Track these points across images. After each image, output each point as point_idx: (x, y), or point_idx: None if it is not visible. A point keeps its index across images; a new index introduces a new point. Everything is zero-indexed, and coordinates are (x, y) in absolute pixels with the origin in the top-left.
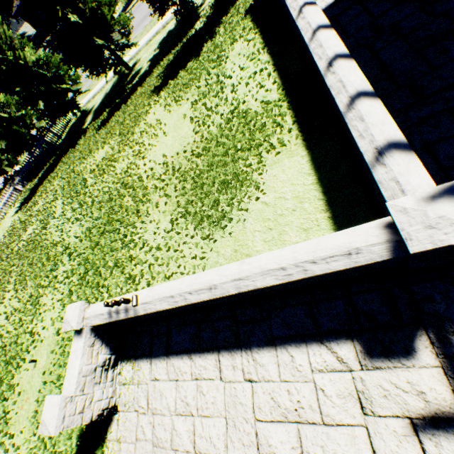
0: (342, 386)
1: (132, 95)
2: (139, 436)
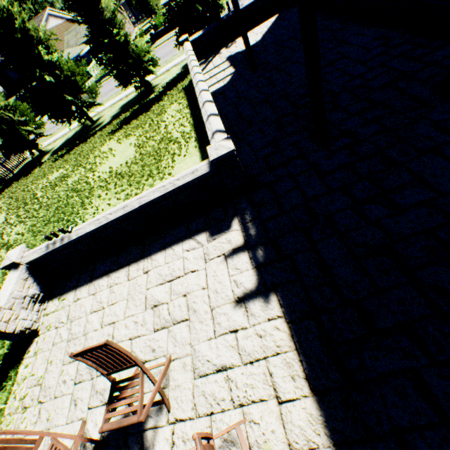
0: (197, 254)
1: (92, 137)
2: (56, 342)
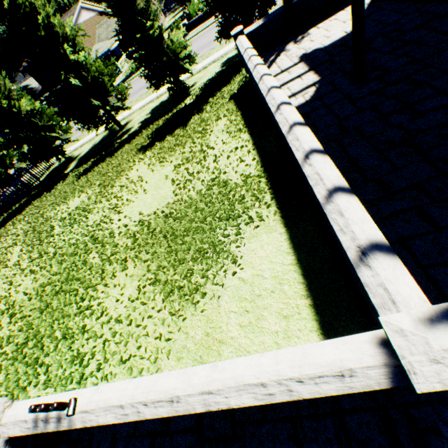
0: None
1: (119, 149)
2: None
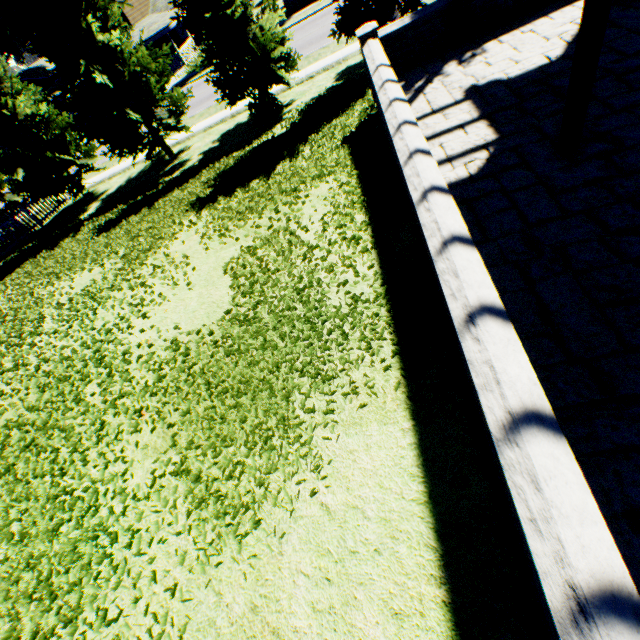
0: None
1: (163, 196)
2: None
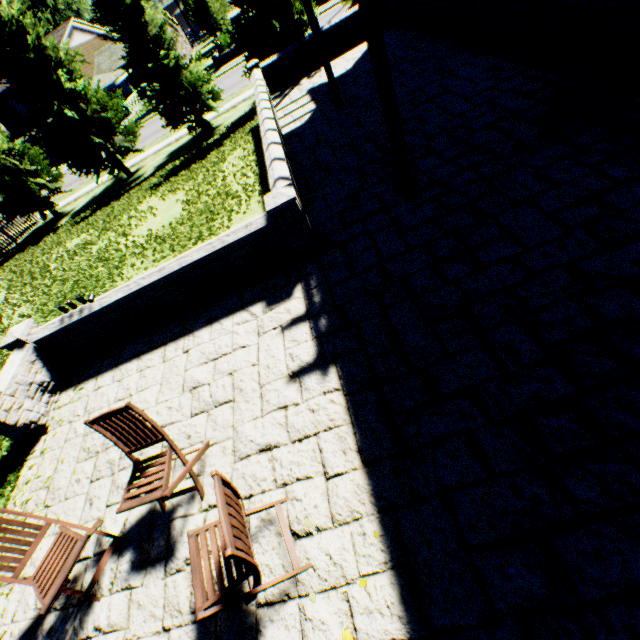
0: (250, 327)
1: (127, 193)
2: (70, 438)
